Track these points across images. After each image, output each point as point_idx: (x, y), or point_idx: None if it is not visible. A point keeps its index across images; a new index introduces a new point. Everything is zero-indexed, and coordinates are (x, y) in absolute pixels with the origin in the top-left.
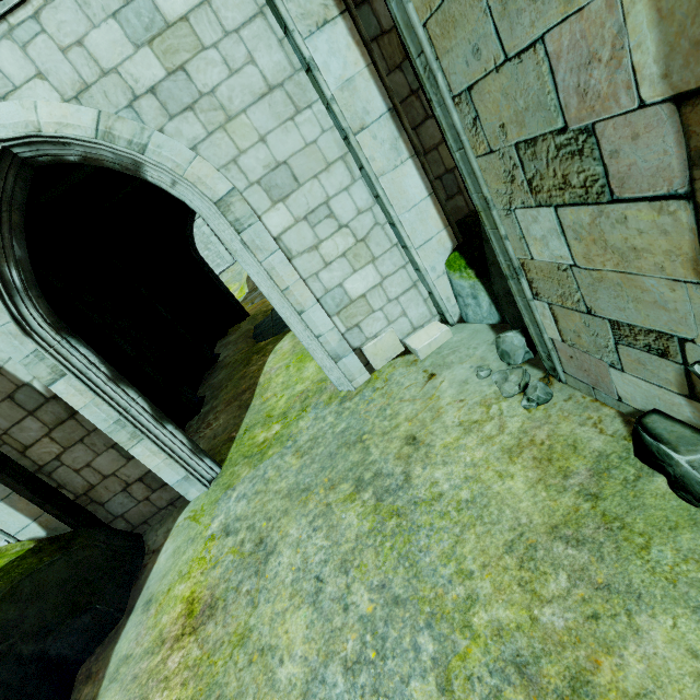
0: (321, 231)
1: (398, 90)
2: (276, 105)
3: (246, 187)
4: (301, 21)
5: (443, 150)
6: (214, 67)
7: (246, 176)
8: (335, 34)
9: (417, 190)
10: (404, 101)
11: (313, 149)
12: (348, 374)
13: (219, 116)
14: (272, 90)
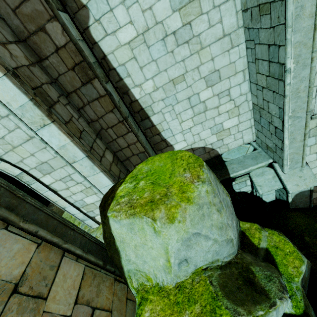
0: (68, 184)
1: (112, 120)
2: (35, 143)
3: (30, 169)
4: (31, 124)
5: (138, 144)
6: (0, 129)
7: (28, 166)
8: (51, 129)
9: (106, 182)
10: (115, 125)
11: (58, 158)
12: (89, 224)
13: (9, 146)
14: (32, 138)
